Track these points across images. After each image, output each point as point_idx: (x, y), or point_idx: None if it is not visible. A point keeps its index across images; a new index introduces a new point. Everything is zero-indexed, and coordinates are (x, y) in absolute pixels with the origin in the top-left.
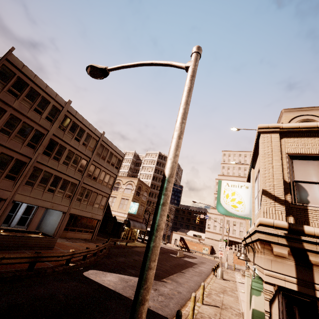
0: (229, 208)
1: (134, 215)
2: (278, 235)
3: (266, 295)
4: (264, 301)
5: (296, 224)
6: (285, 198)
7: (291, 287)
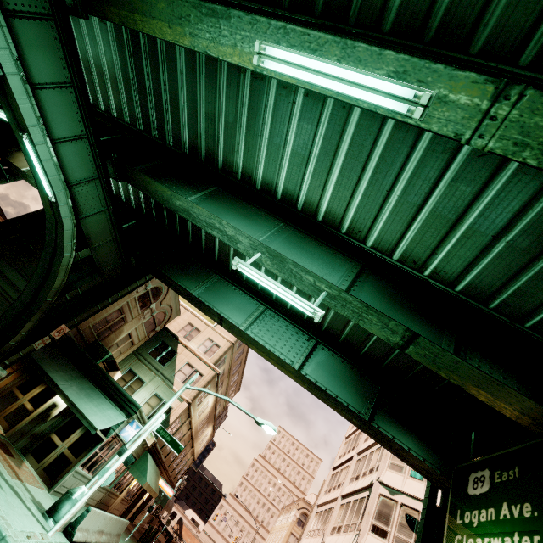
0: None
1: None
2: None
3: None
4: None
5: None
6: None
7: None
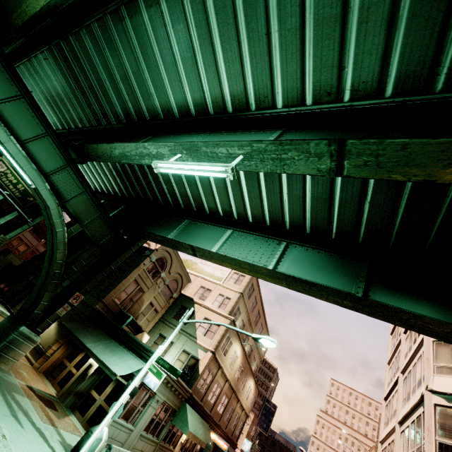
0: None
1: (242, 450)
2: None
3: None
4: None
5: None
6: None
7: None
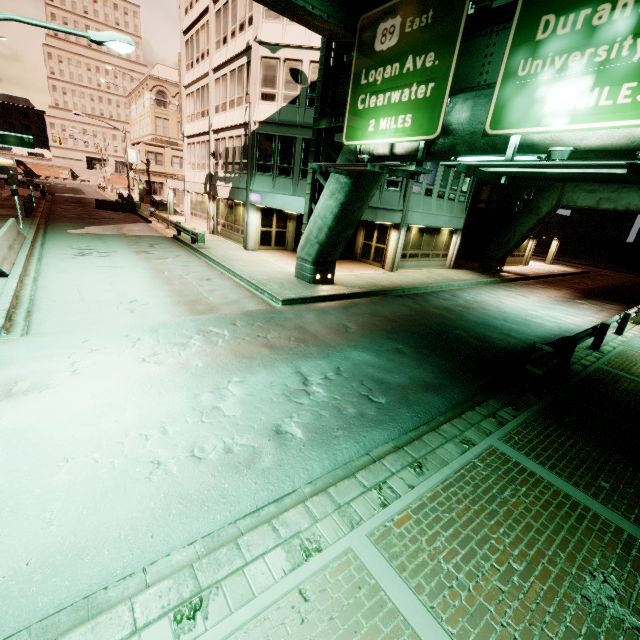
0: (130, 161)
1: None
2: (145, 171)
3: (143, 182)
4: (143, 183)
5: (148, 169)
6: (146, 163)
7: (147, 180)
